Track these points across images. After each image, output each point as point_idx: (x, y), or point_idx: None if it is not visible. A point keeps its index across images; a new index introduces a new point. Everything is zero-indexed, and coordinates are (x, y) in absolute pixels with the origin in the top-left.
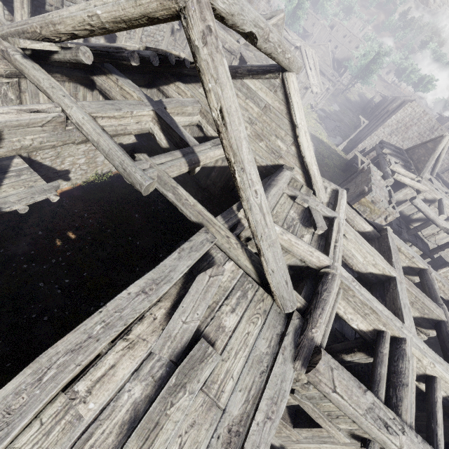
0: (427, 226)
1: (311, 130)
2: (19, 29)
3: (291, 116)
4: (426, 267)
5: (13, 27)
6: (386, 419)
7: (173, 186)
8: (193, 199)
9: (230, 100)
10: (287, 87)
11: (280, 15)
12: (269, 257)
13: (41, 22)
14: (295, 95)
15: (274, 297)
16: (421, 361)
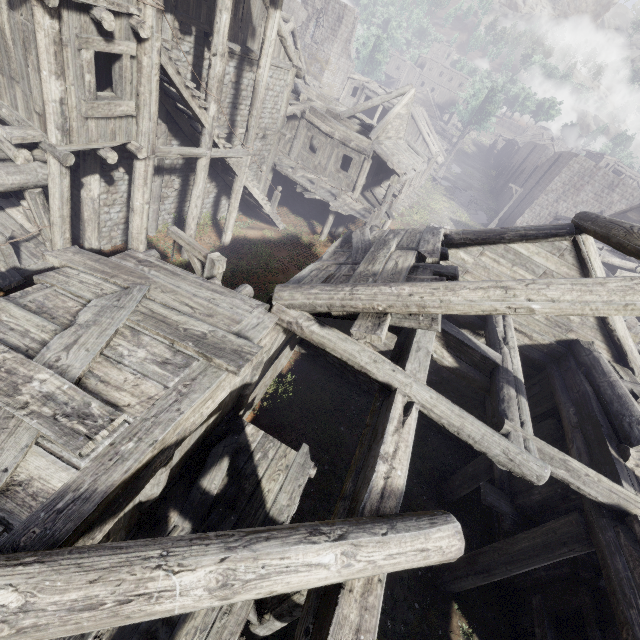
0: None
1: (448, 212)
2: (336, 303)
3: None
4: None
5: (322, 300)
6: None
7: (563, 460)
8: (591, 470)
9: None
10: (584, 251)
11: (411, 91)
12: None
13: (394, 302)
14: (597, 258)
15: None
16: None
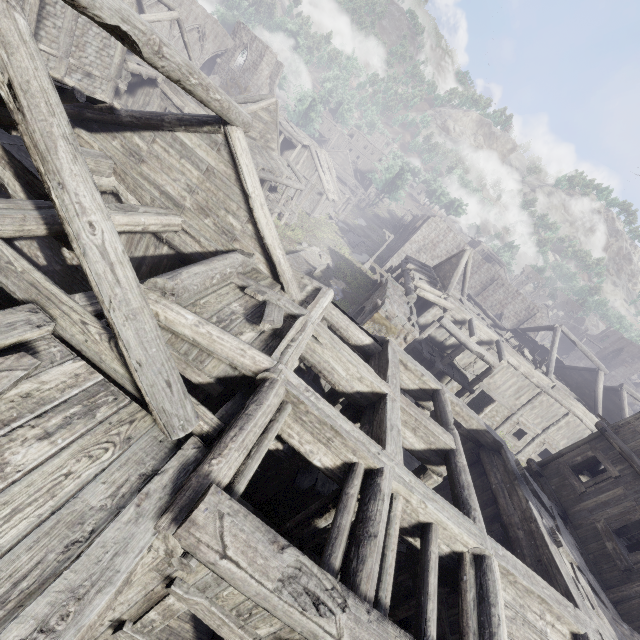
0: (460, 351)
1: (330, 243)
2: None
3: (241, 182)
4: (439, 387)
5: None
6: (320, 591)
7: None
8: (25, 264)
9: (27, 73)
10: (231, 144)
11: (272, 99)
12: (130, 338)
13: None
14: (243, 155)
15: (153, 413)
16: (410, 502)
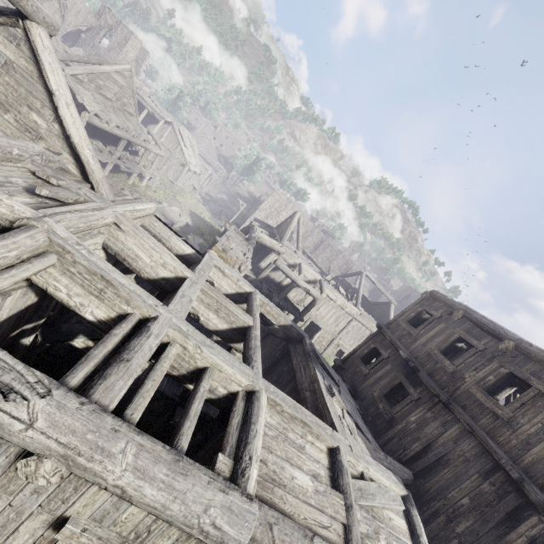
0: (292, 287)
1: (192, 207)
2: None
3: (45, 79)
4: (253, 290)
5: None
6: (17, 382)
7: None
8: None
9: None
10: (31, 39)
11: (126, 65)
12: None
13: None
14: (46, 52)
15: None
16: (187, 349)
